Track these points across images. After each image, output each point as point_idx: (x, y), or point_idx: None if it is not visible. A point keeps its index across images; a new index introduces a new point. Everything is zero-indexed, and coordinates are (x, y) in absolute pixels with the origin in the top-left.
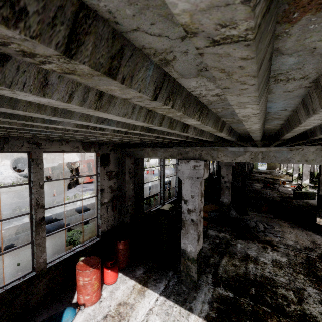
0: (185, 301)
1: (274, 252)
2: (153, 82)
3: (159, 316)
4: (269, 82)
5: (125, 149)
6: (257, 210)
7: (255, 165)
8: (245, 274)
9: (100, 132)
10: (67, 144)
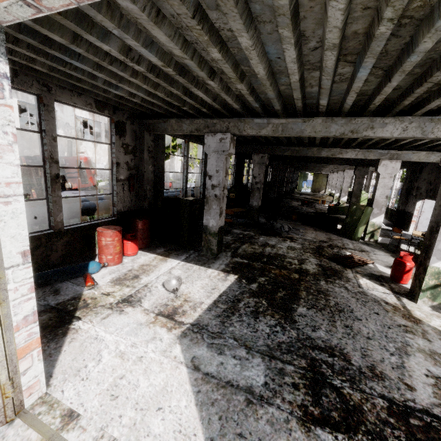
0: (205, 264)
1: (292, 242)
2: (193, 6)
3: (180, 270)
4: (255, 22)
5: (144, 121)
6: (288, 219)
7: (299, 186)
8: (261, 253)
9: (135, 66)
10: (79, 96)
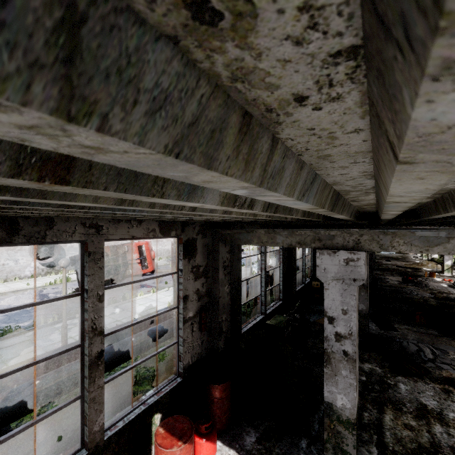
0: None
1: None
2: None
3: None
4: None
5: (219, 231)
6: (408, 320)
7: None
8: (435, 448)
9: (243, 210)
10: (139, 225)
